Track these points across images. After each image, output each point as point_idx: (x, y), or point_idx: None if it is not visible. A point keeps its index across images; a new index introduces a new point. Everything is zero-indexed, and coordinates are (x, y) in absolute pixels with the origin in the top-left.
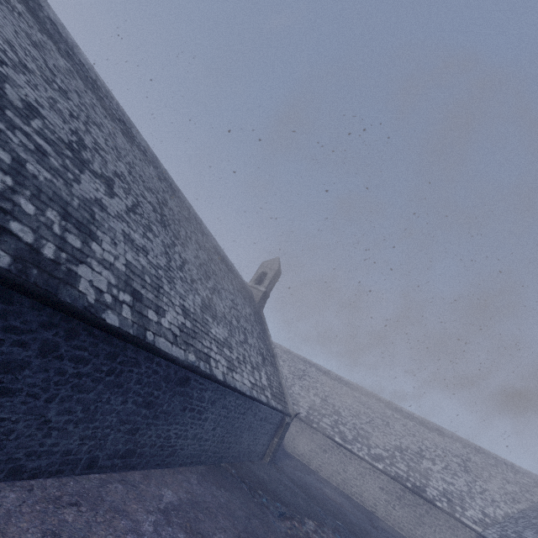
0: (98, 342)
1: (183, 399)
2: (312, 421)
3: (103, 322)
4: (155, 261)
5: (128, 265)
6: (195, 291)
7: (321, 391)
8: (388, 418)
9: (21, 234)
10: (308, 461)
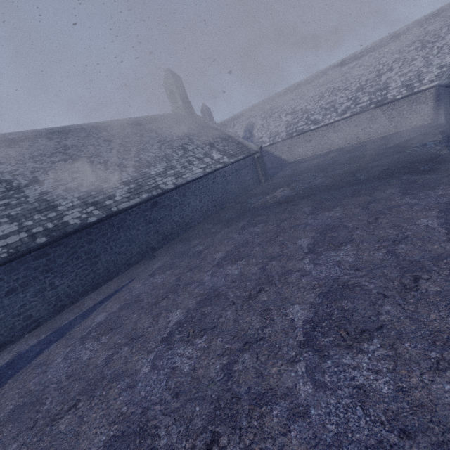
0: (100, 227)
1: (165, 208)
2: (291, 134)
3: (90, 223)
4: (90, 182)
5: (79, 198)
6: (125, 168)
7: (288, 109)
8: (346, 74)
9: (39, 230)
10: (306, 155)
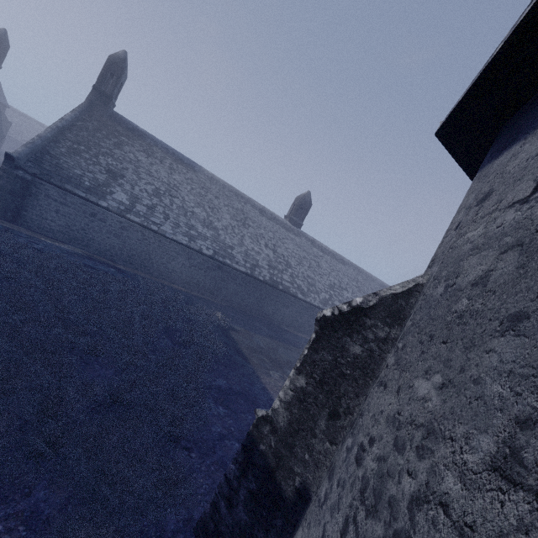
0: None
1: None
2: None
3: None
4: None
5: None
6: None
7: None
8: None
9: None
10: None
